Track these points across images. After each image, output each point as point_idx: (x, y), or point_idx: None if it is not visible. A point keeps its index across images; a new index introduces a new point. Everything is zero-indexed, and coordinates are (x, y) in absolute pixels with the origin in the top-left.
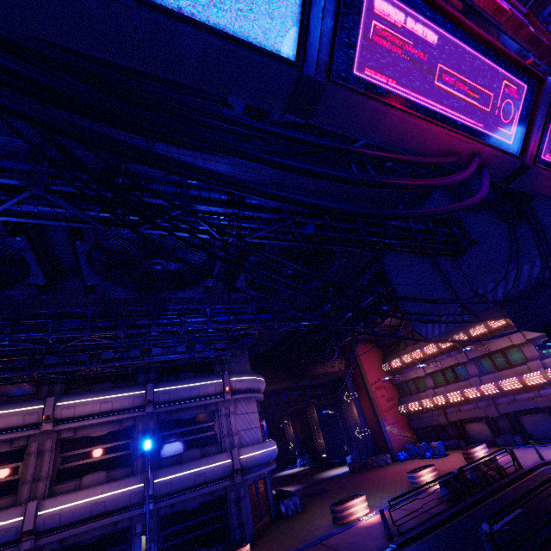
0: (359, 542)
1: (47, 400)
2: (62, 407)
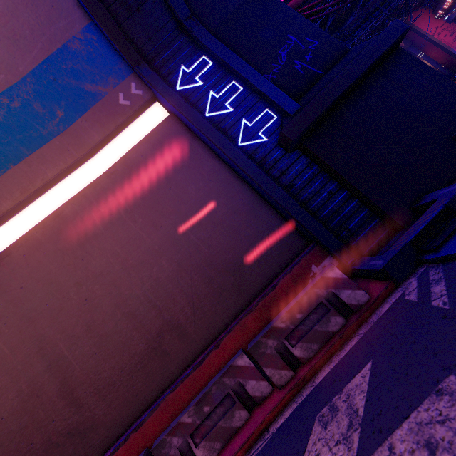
0: None
1: None
2: None
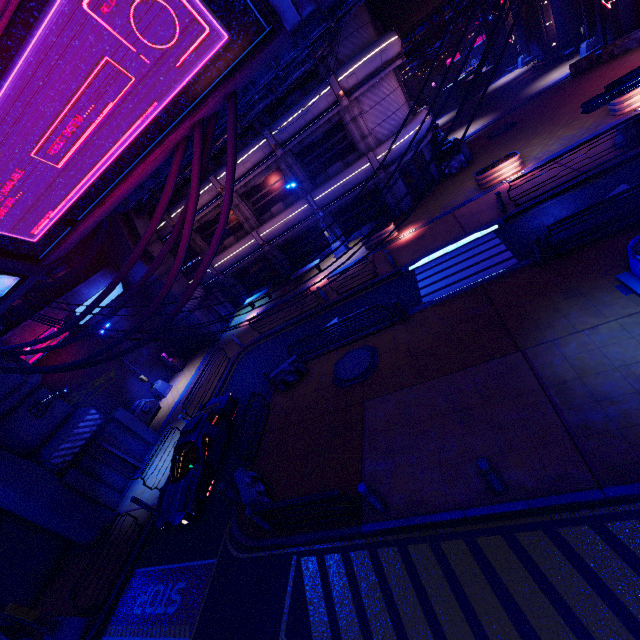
0: (479, 214)
1: (211, 180)
2: (223, 180)
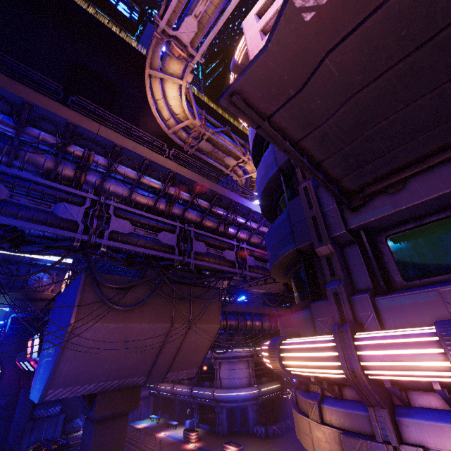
0: None
1: None
2: None
